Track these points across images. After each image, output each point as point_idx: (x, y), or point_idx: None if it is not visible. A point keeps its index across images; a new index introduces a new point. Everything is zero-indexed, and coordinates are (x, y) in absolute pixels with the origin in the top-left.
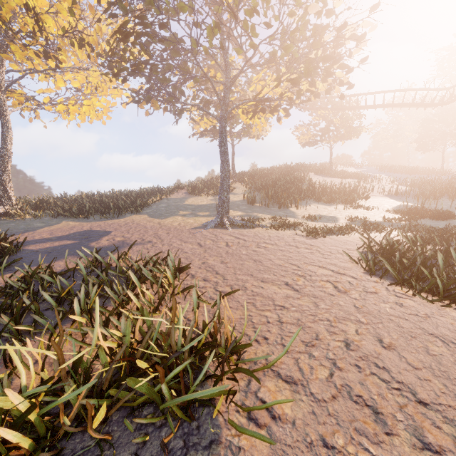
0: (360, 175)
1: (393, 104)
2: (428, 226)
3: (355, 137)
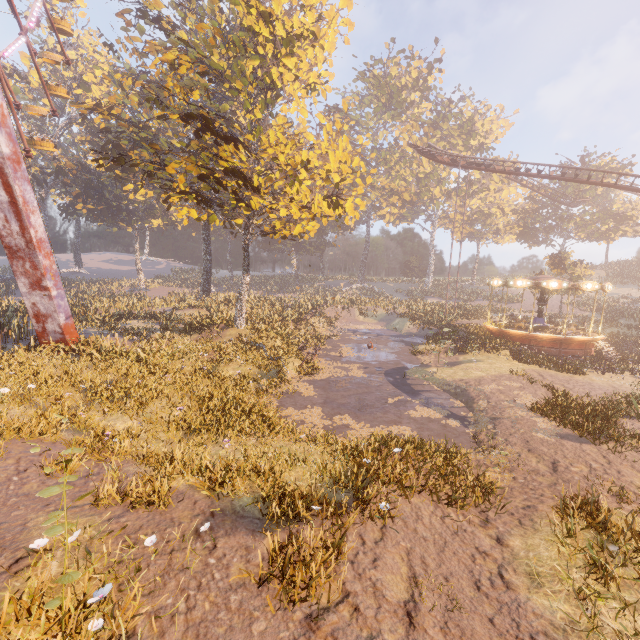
0: None
1: None
2: None
3: None
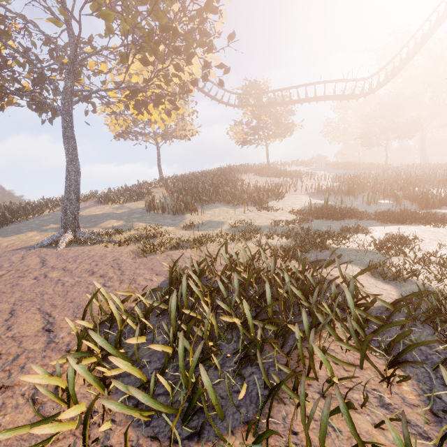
0: (293, 173)
1: (316, 97)
2: (306, 230)
3: (289, 134)
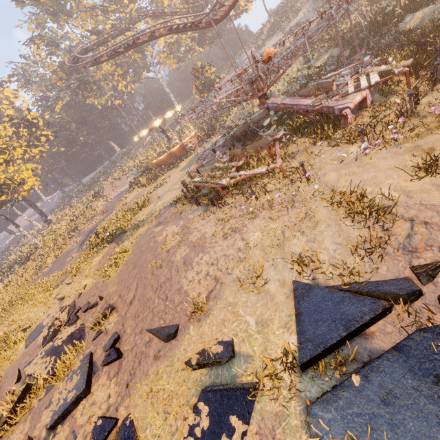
0: None
1: None
2: None
3: None
